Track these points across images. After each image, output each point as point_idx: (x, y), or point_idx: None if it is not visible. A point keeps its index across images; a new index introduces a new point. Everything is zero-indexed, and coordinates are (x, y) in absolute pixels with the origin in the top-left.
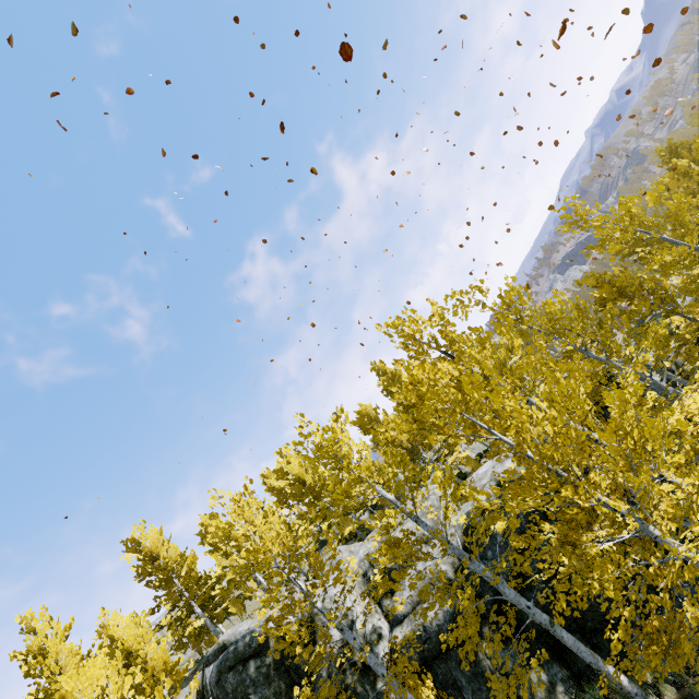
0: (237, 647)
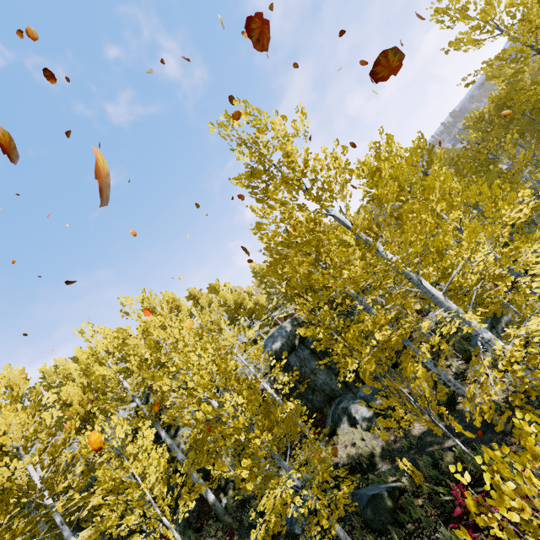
0: None
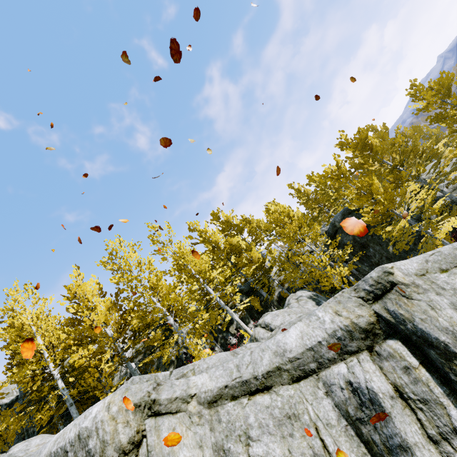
0: None
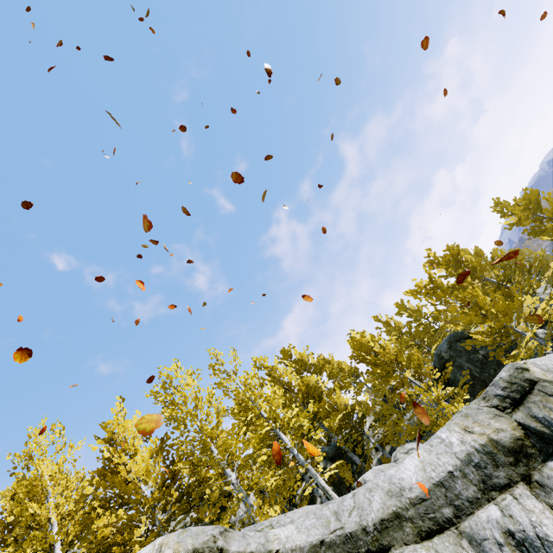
0: (457, 332)
